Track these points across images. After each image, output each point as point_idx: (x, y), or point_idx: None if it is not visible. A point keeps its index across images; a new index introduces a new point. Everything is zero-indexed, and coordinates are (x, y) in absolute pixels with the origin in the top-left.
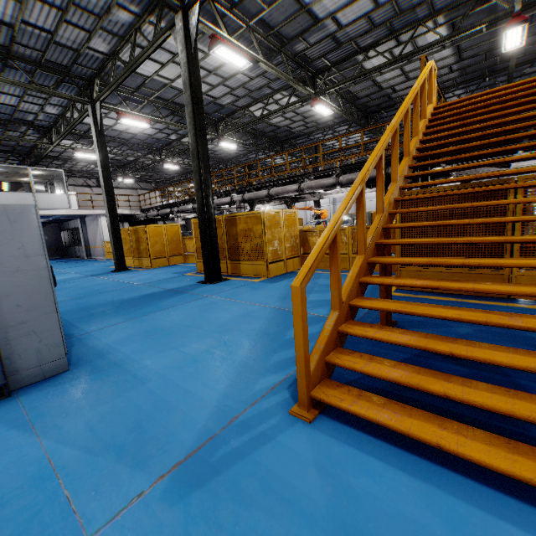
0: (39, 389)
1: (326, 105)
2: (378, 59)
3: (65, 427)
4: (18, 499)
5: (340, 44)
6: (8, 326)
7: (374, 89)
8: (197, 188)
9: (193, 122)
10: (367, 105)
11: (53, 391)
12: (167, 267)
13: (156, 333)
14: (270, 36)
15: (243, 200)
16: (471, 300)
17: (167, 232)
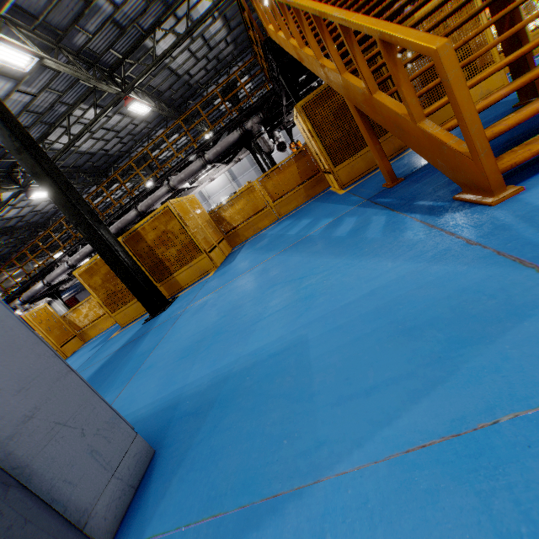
0: (157, 499)
1: (140, 101)
2: (165, 42)
3: (326, 434)
4: (533, 500)
5: (123, 29)
6: (0, 443)
7: (173, 78)
8: (70, 213)
9: (9, 133)
10: (173, 99)
11: (189, 472)
12: (68, 359)
13: (198, 347)
14: (36, 29)
15: None
16: (403, 154)
17: (35, 322)
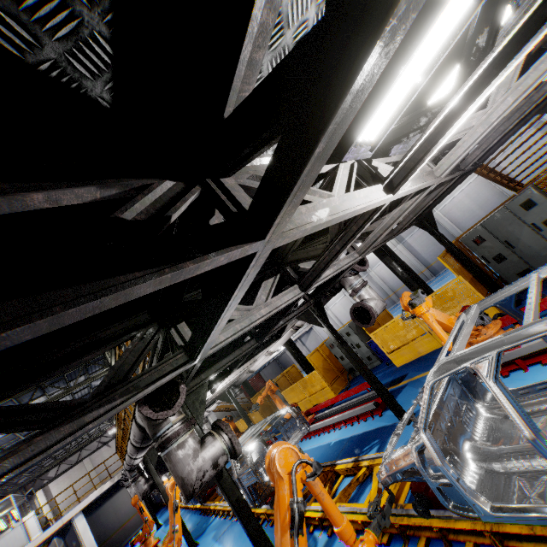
0: None
1: None
2: None
3: None
4: None
5: None
6: None
7: None
8: None
9: None
10: None
11: None
12: None
13: None
14: None
15: (127, 470)
16: None
17: None
